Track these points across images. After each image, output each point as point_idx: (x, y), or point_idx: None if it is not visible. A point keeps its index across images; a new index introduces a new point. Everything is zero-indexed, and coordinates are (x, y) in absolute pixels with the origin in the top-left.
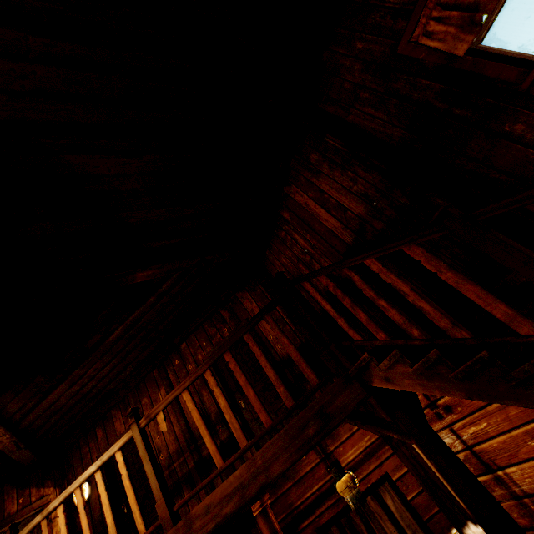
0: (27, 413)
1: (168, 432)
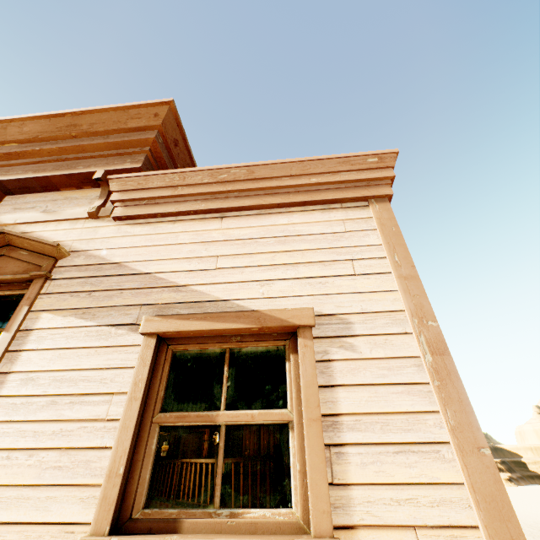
0: None
1: (252, 442)
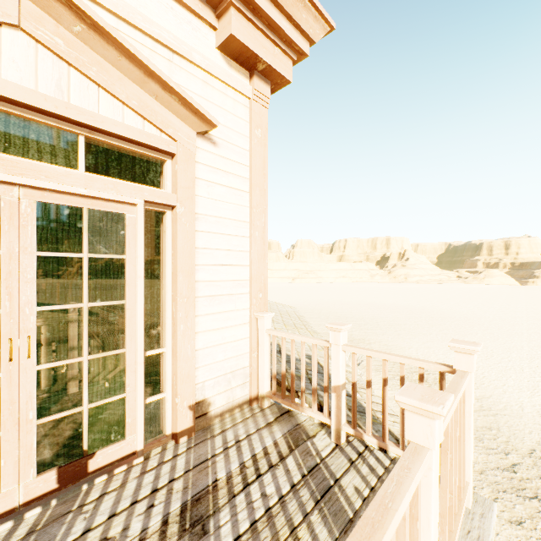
0: None
1: None
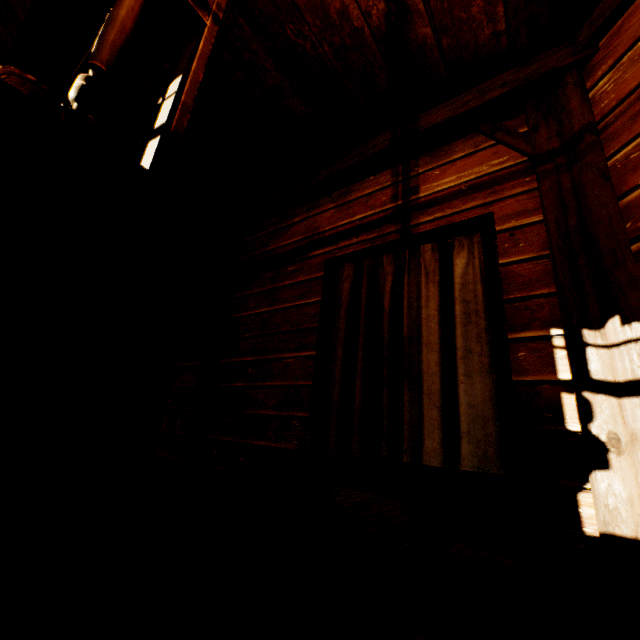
0: None
1: None
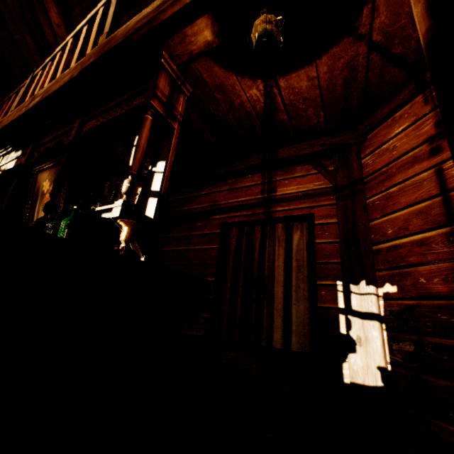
0: (87, 41)
1: None
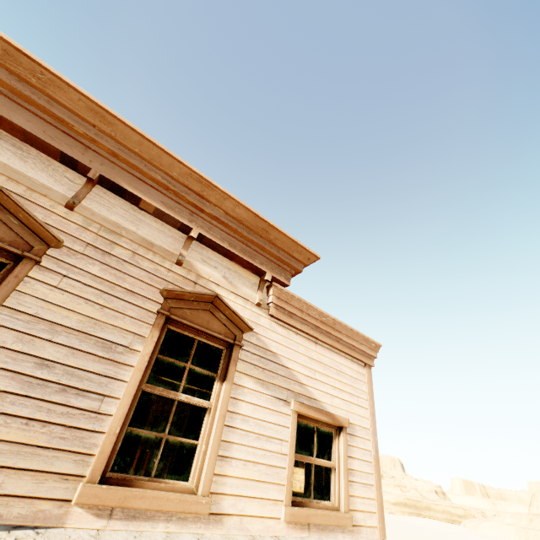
0: None
1: None
